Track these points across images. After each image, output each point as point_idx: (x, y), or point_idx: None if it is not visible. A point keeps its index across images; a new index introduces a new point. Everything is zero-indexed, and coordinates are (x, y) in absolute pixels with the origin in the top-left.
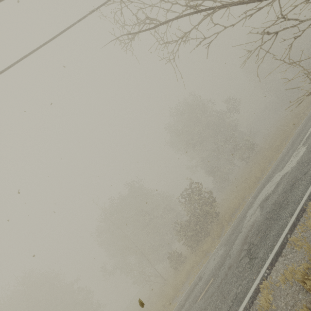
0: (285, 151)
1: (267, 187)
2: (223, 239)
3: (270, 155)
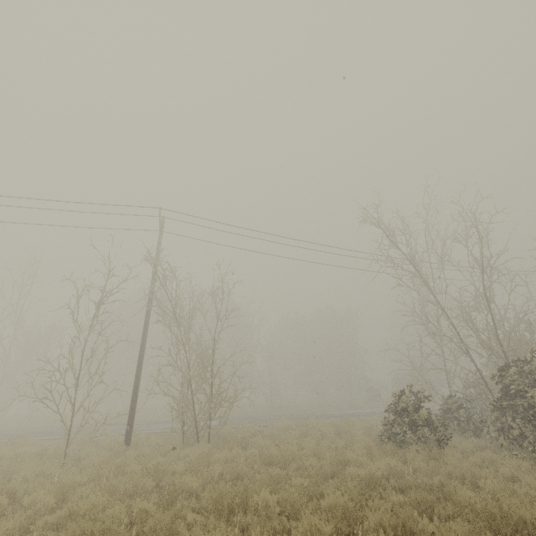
0: None
1: None
2: None
3: None
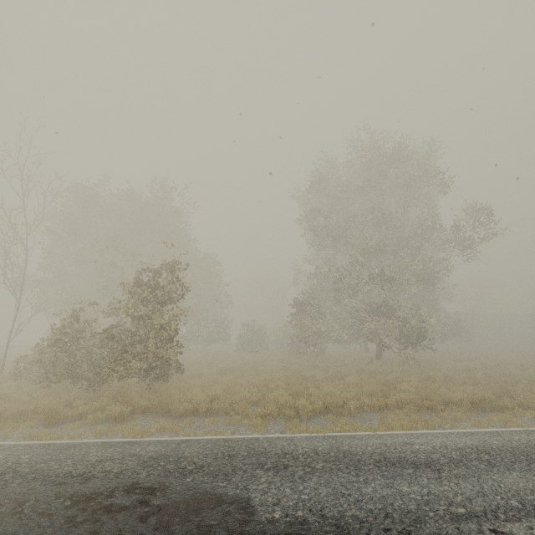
0: (421, 445)
1: (162, 497)
2: None
3: (402, 397)
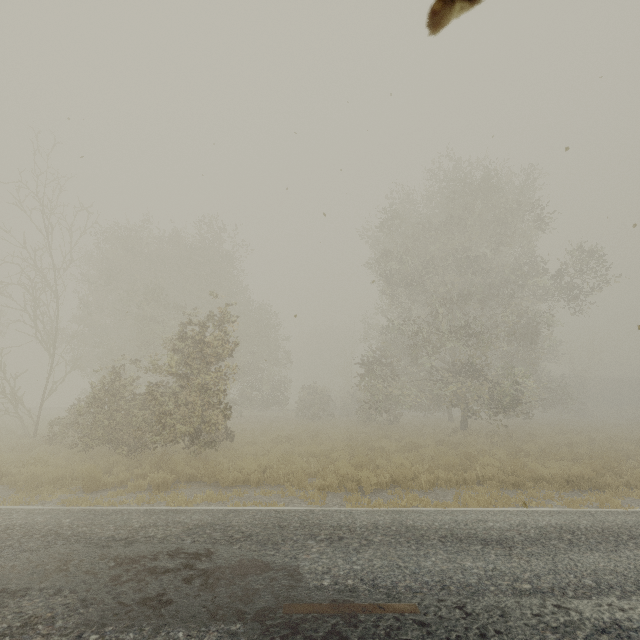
0: (496, 522)
1: (208, 561)
2: (2, 512)
3: (484, 472)
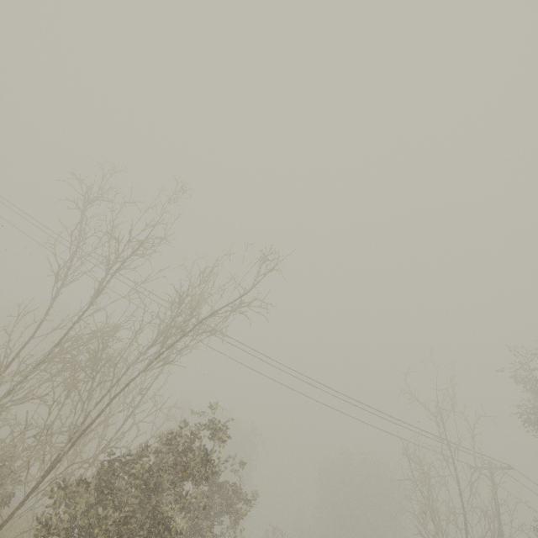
0: None
1: None
2: None
3: None
